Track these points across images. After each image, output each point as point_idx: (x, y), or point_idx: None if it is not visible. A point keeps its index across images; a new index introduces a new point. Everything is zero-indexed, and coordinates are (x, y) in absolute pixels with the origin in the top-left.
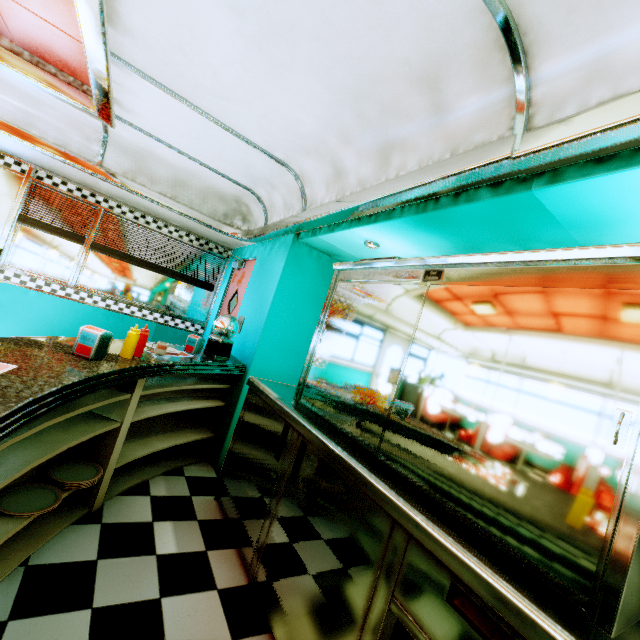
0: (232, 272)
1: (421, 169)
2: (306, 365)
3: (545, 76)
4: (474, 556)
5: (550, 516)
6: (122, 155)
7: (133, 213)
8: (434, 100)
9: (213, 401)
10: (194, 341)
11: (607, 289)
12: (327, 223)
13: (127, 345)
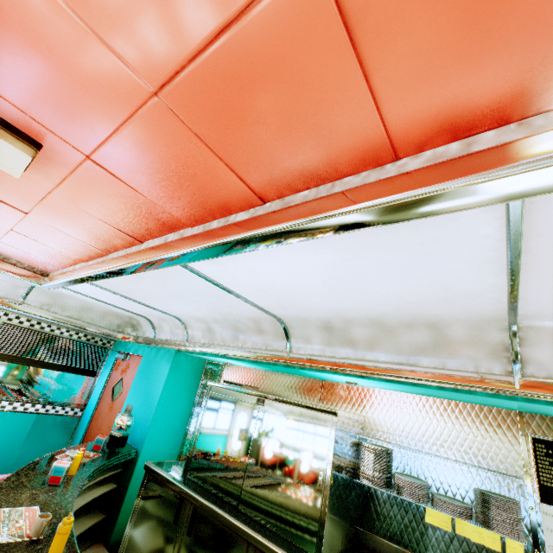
0: (115, 360)
1: (253, 350)
2: (191, 450)
3: (294, 336)
4: (280, 547)
5: (305, 520)
6: (43, 294)
7: (30, 321)
8: (257, 325)
9: (108, 485)
10: (102, 441)
11: (317, 422)
12: (202, 353)
13: (74, 465)
